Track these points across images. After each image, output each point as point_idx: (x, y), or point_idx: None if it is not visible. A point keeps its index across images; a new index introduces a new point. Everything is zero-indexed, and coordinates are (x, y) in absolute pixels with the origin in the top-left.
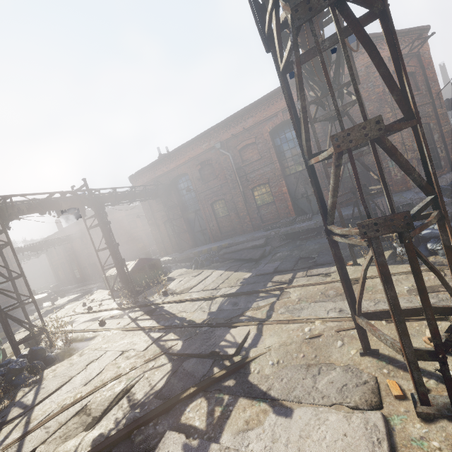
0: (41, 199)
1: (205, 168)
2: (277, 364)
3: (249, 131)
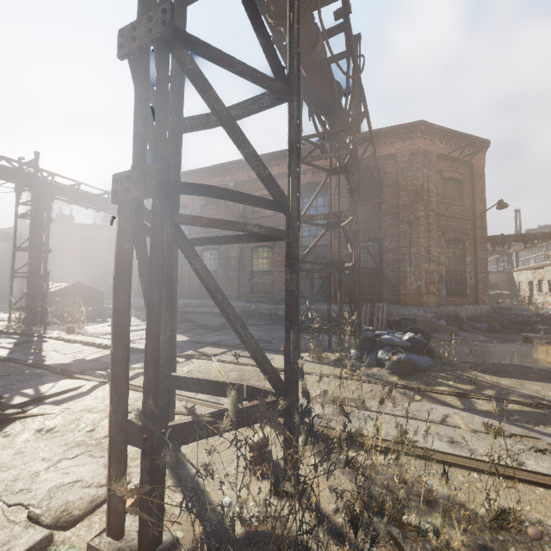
0: None
1: (210, 206)
2: (45, 432)
3: None
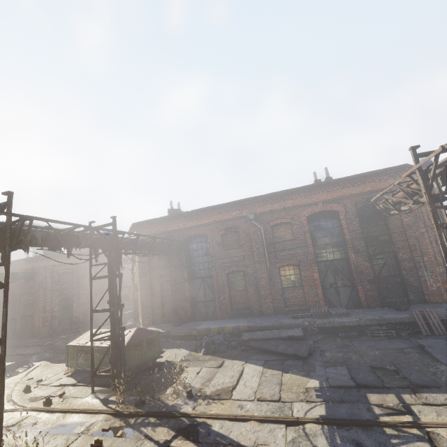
0: (61, 230)
1: (228, 234)
2: None
3: (286, 211)
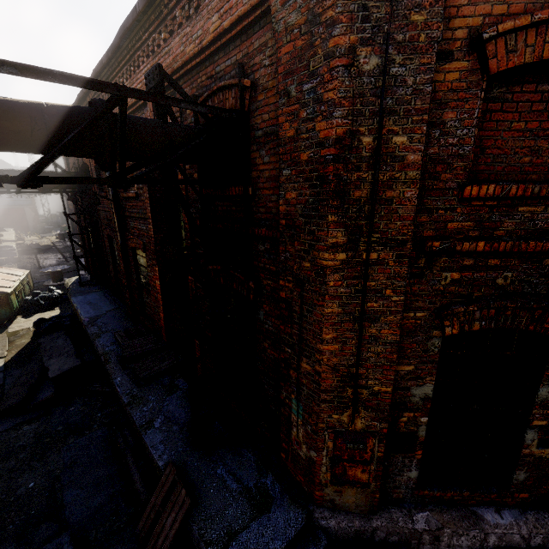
0: None
1: None
2: None
3: None
